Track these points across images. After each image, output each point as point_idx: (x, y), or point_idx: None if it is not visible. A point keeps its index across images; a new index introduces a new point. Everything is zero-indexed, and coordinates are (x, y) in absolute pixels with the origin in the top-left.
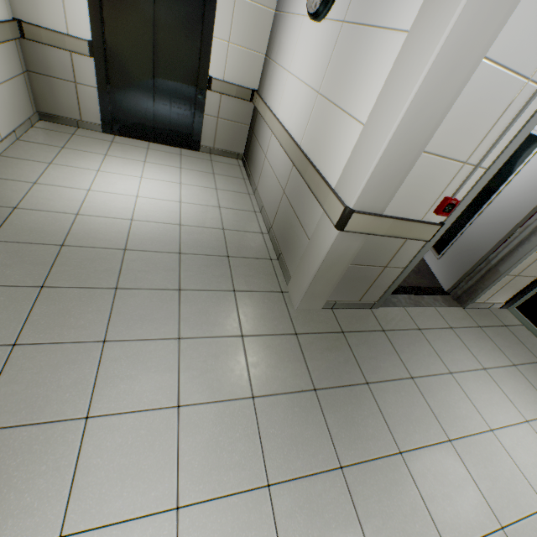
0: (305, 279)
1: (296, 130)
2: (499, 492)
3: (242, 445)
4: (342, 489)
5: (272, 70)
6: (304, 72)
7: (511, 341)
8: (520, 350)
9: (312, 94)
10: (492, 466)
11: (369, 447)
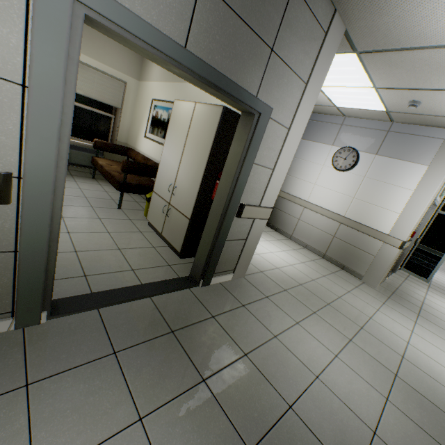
0: (380, 273)
1: (336, 210)
2: None
3: (434, 336)
4: None
5: (290, 179)
6: (334, 187)
7: (416, 281)
8: (421, 284)
9: (347, 197)
10: None
11: None
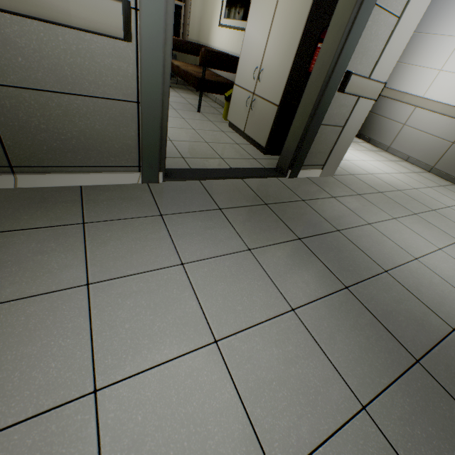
0: None
1: None
2: None
3: None
4: None
5: (401, 69)
6: None
7: None
8: None
9: None
10: None
11: None
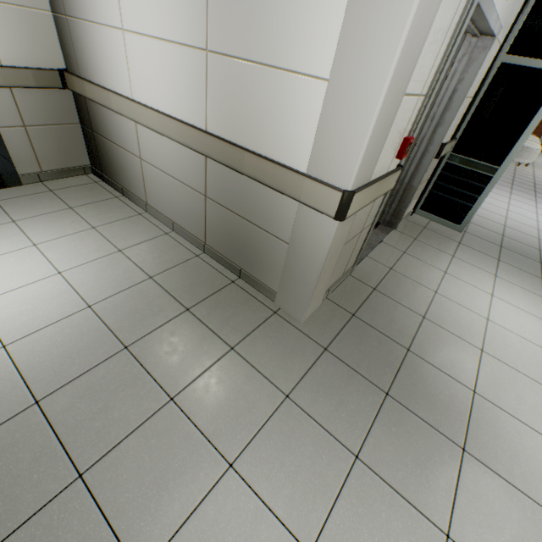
0: (305, 288)
1: (187, 111)
2: (529, 364)
3: (396, 522)
4: (481, 469)
5: (81, 32)
6: (158, 24)
7: (436, 238)
8: (445, 241)
9: (194, 54)
10: (510, 347)
11: (459, 409)
